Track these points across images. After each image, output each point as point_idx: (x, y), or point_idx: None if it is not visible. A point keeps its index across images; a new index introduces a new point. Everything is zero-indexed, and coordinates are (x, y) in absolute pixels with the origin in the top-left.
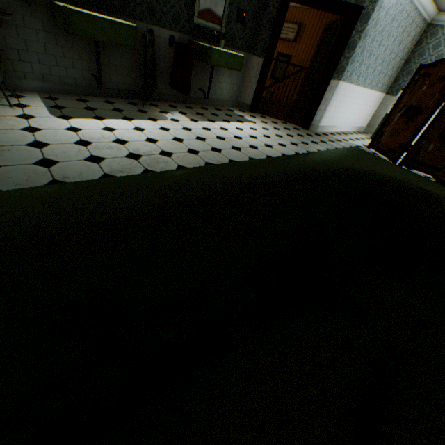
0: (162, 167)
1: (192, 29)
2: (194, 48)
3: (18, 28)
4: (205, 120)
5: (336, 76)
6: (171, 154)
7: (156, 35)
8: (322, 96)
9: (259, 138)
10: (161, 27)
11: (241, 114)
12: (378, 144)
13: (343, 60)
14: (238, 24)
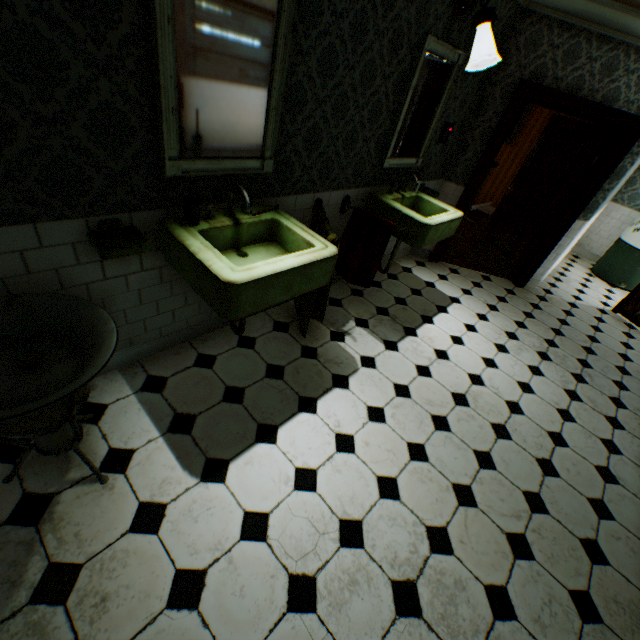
0: (469, 618)
1: (377, 175)
2: (384, 212)
3: (90, 286)
4: (402, 333)
5: (581, 215)
6: (446, 536)
7: (323, 203)
8: (555, 243)
9: (498, 363)
10: (334, 189)
11: (426, 276)
12: (635, 311)
13: (598, 192)
14: (438, 145)
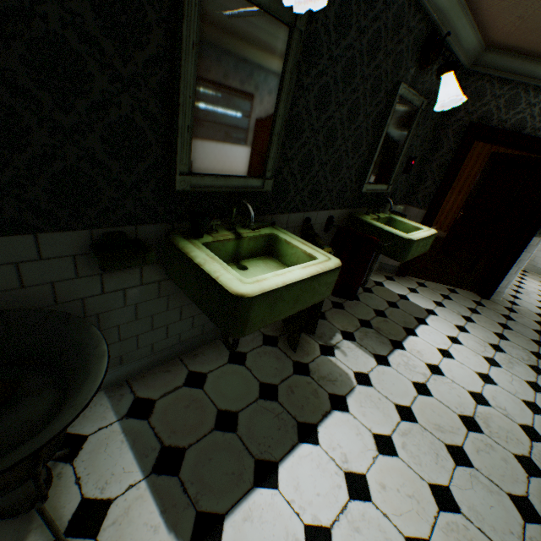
0: None
1: (355, 198)
2: (364, 230)
3: (86, 300)
4: (389, 346)
5: (537, 232)
6: None
7: (311, 221)
8: (515, 258)
9: (494, 378)
10: (320, 209)
11: (397, 289)
12: None
13: None
14: (403, 174)
